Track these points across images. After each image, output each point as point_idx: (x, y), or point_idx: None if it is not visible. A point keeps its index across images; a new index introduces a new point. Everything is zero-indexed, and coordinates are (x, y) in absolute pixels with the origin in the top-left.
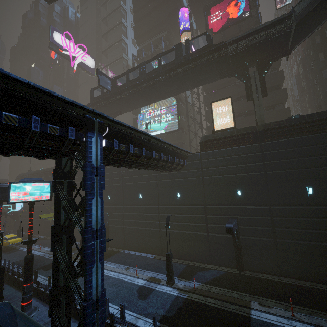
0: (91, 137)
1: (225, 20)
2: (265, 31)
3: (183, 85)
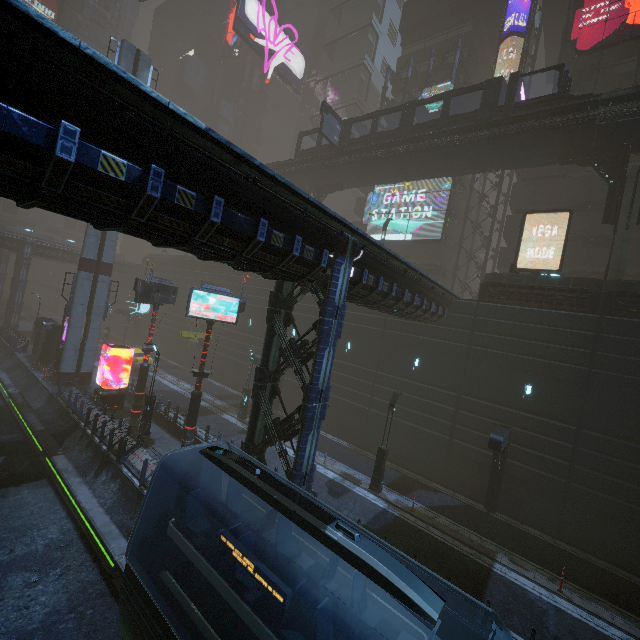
0: (340, 264)
1: (614, 25)
2: None
3: (478, 161)
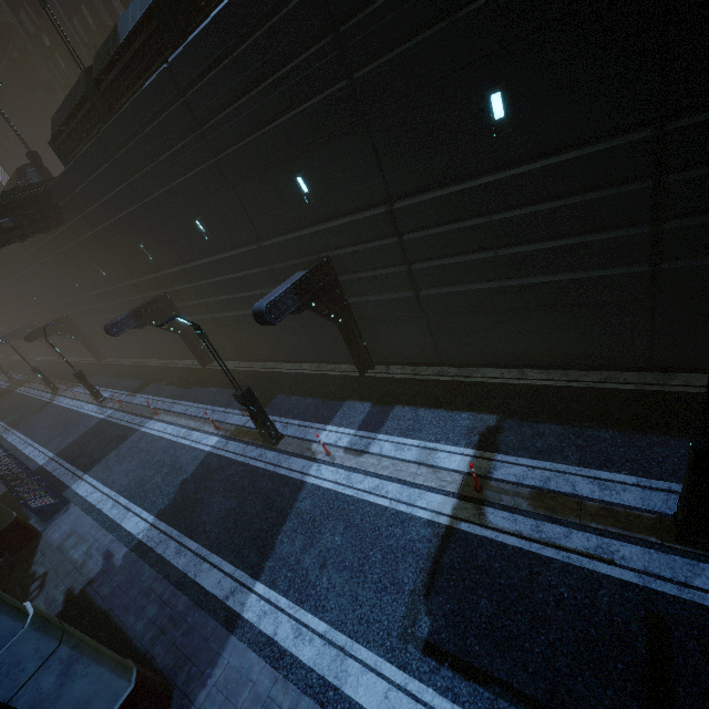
0: None
1: None
2: None
3: None
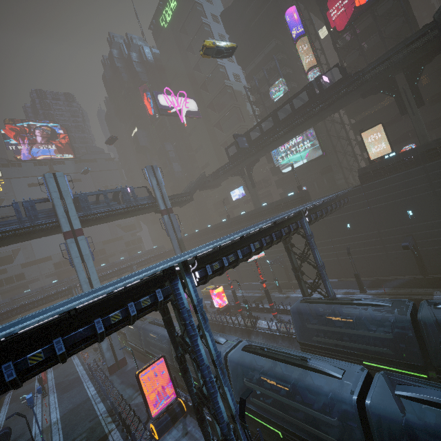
0: (303, 221)
1: (350, 10)
2: (407, 48)
3: (321, 117)
